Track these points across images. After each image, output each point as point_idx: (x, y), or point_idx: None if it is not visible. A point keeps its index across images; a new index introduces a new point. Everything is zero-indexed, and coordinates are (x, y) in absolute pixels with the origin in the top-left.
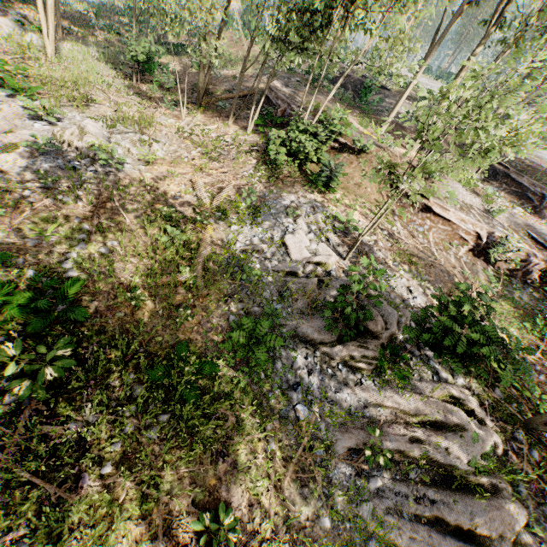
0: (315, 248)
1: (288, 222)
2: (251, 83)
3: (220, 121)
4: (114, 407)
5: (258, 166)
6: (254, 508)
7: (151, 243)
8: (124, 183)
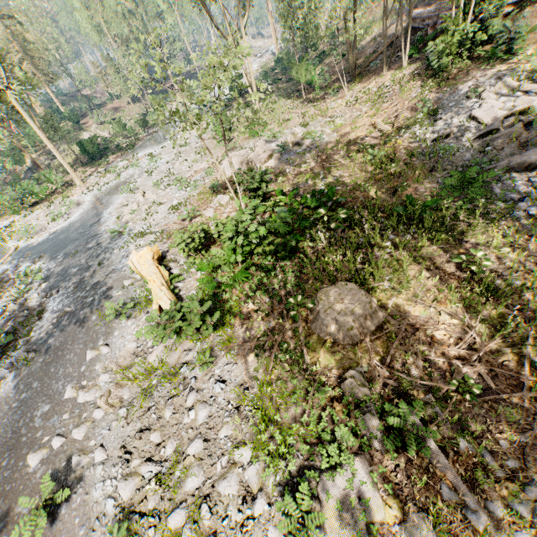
0: (511, 105)
1: (471, 103)
2: (391, 32)
3: (375, 78)
4: (379, 231)
5: (424, 83)
6: (502, 260)
7: (361, 165)
8: (328, 147)
